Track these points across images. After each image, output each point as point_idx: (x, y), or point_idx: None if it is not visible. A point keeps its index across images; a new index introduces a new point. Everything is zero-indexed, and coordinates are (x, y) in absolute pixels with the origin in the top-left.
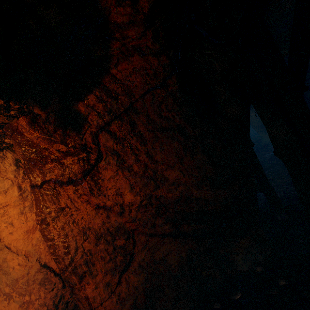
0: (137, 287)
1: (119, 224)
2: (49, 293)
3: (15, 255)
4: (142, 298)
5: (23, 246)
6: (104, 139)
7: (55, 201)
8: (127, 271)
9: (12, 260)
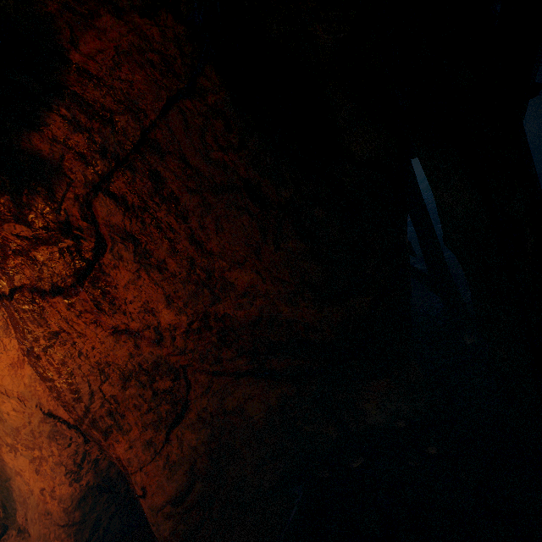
0: (195, 447)
1: (158, 359)
2: (65, 450)
3: (5, 396)
4: (204, 462)
5: (12, 385)
6: (105, 210)
7: (41, 321)
8: (178, 425)
9: (3, 404)
